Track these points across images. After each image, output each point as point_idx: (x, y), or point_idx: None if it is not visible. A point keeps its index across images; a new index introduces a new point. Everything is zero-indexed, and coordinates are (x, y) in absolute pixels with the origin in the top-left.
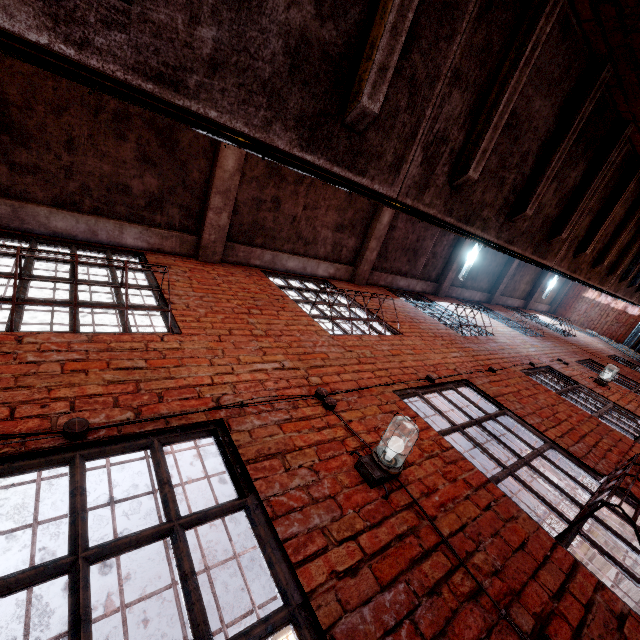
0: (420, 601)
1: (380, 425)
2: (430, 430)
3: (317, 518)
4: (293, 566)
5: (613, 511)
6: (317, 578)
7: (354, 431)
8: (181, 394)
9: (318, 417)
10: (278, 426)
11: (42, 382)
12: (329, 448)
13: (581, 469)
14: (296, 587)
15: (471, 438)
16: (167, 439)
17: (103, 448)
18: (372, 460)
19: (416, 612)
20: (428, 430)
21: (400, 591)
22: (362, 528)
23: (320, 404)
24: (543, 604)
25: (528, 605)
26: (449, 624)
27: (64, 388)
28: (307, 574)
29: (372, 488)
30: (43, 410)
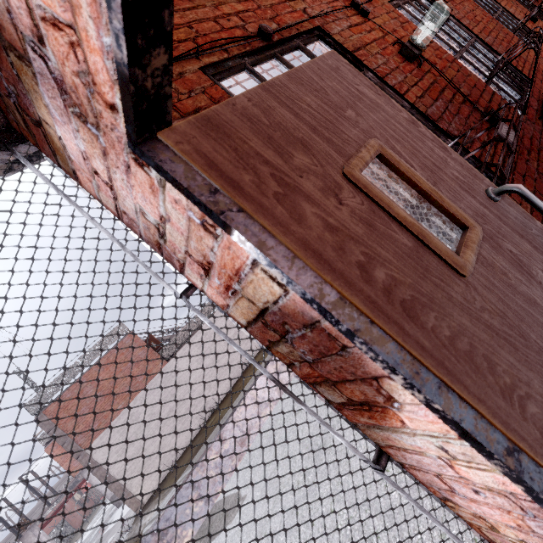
0: (448, 105)
1: (395, 28)
2: (419, 31)
3: (398, 77)
4: (402, 95)
5: (503, 73)
6: (412, 99)
7: (387, 31)
8: (283, 9)
9: (363, 23)
10: (349, 30)
11: (203, 2)
12: (381, 43)
13: (489, 53)
14: (405, 103)
15: (438, 36)
16: (303, 42)
17: (282, 48)
18: (410, 45)
19: (448, 108)
20: (418, 31)
21: (440, 102)
22: (416, 81)
23: (358, 14)
24: (485, 105)
25: (481, 105)
26: (459, 111)
27: (220, 6)
28: (408, 98)
29: (411, 63)
30: (231, 23)
